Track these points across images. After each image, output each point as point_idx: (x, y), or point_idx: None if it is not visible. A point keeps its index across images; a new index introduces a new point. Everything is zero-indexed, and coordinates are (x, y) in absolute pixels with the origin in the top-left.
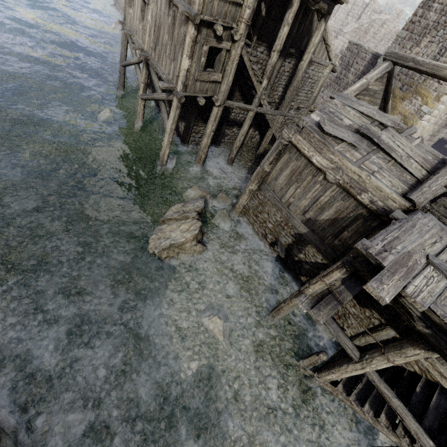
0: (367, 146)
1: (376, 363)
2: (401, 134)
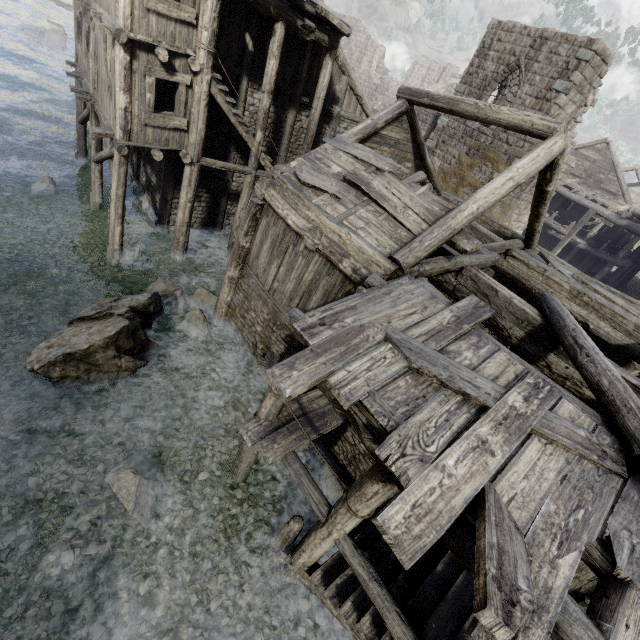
0: (355, 197)
1: (340, 521)
2: (402, 181)
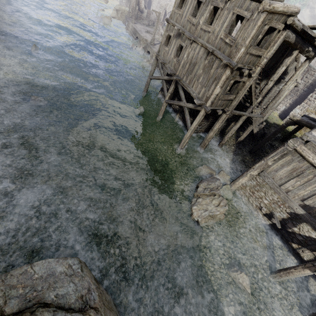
0: None
1: None
2: None
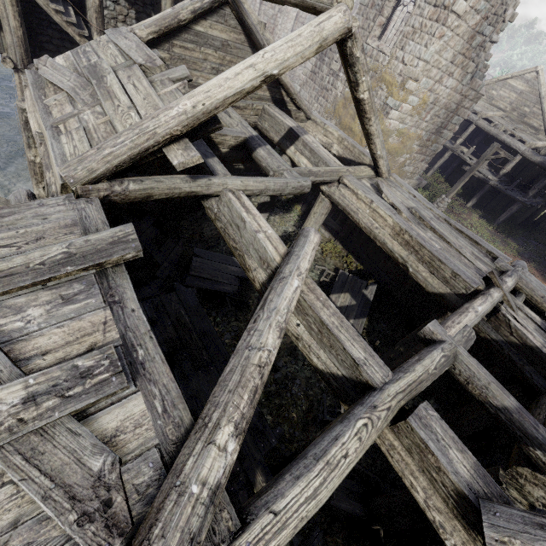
0: (89, 95)
1: None
2: (152, 76)
